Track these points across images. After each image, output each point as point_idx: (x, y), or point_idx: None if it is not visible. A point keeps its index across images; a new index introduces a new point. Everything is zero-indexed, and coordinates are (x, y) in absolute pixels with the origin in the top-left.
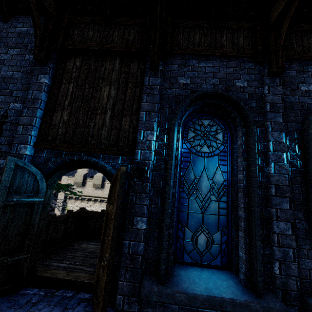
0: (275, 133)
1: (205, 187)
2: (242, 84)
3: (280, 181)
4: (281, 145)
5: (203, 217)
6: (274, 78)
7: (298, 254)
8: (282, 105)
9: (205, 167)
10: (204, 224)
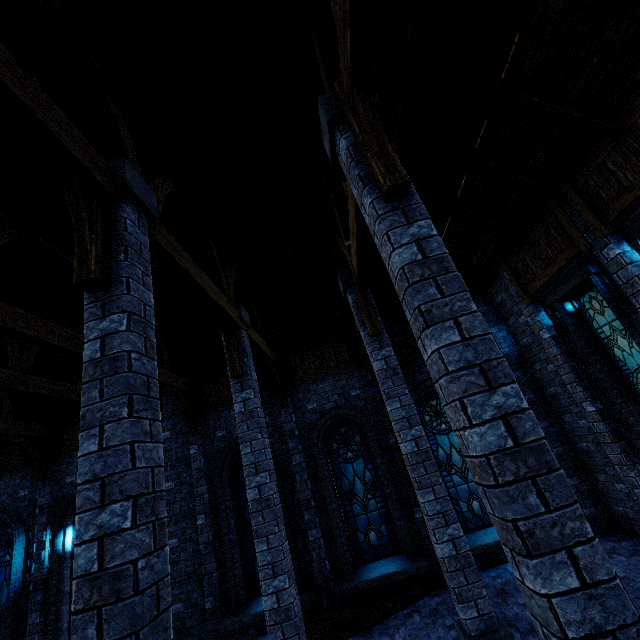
0: (40, 533)
1: (5, 595)
2: (24, 493)
3: (38, 577)
4: (42, 543)
5: (1, 626)
6: (46, 481)
7: (46, 635)
8: (48, 505)
9: (7, 576)
10: (1, 632)
